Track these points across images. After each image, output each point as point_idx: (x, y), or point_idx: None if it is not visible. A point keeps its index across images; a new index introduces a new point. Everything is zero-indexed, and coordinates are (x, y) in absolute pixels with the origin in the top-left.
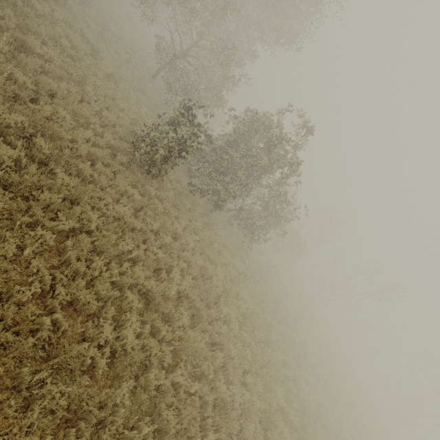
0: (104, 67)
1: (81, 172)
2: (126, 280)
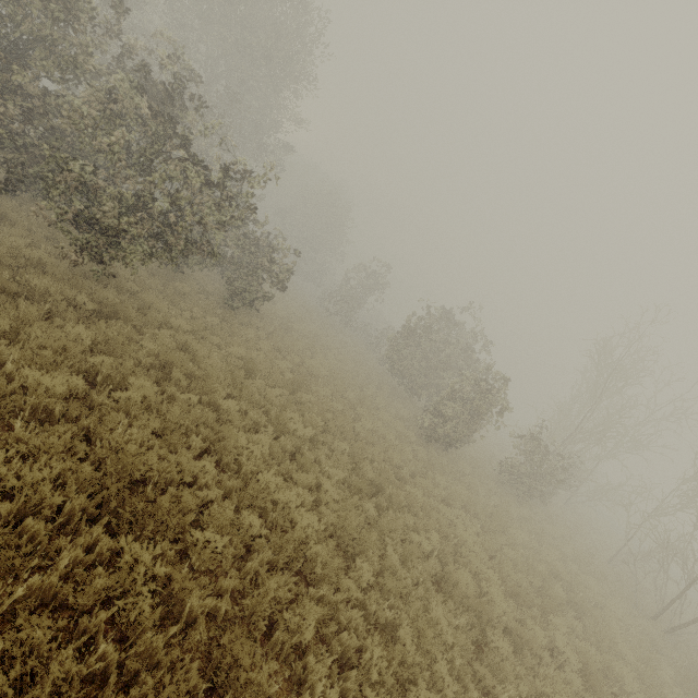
0: None
1: None
2: None
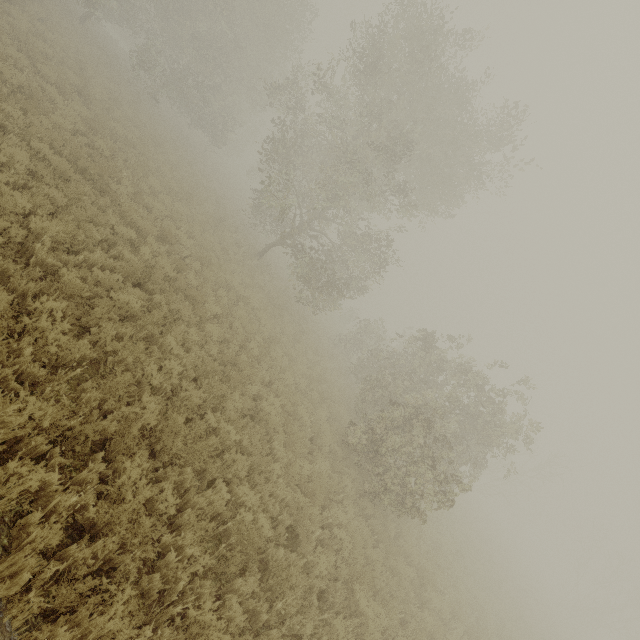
0: (262, 324)
1: (376, 591)
2: None
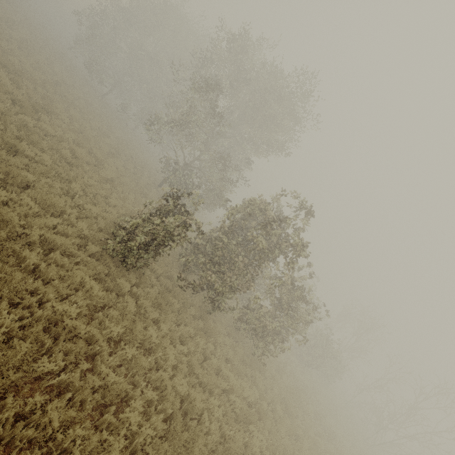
0: (105, 173)
1: (24, 261)
2: (22, 431)
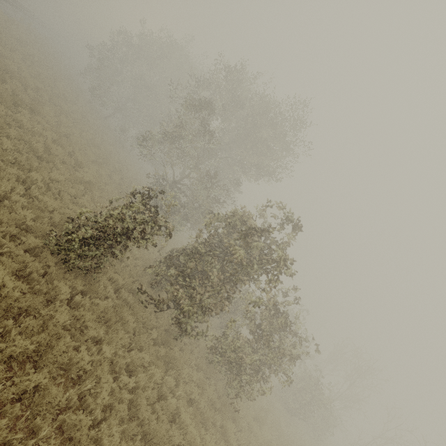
0: (82, 175)
1: None
2: None
